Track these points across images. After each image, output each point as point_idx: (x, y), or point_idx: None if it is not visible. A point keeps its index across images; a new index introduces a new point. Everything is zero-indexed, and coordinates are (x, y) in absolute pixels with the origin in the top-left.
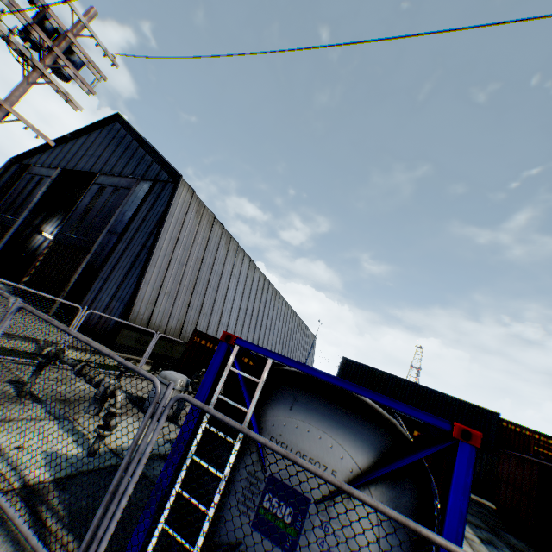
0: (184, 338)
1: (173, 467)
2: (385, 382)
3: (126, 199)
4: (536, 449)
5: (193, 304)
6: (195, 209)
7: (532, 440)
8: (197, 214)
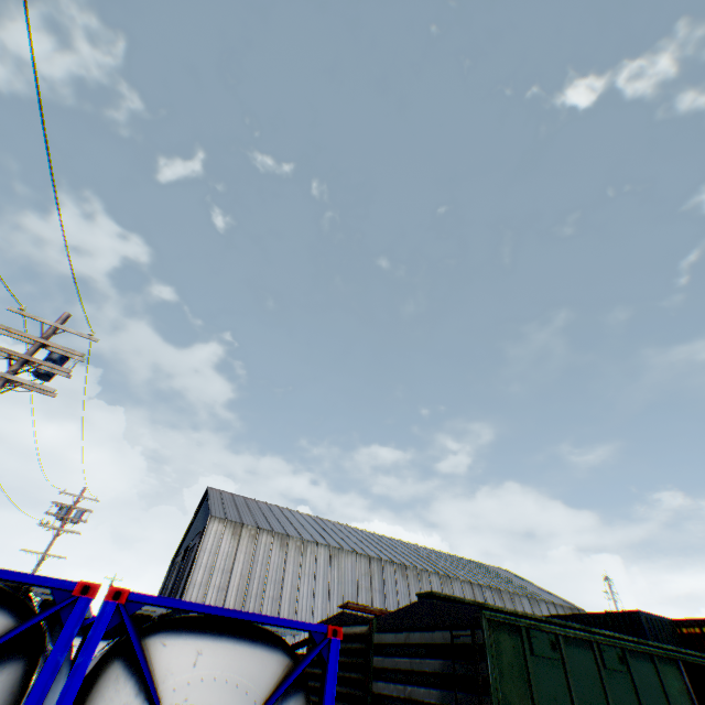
0: None
1: None
2: None
3: (193, 553)
4: None
5: None
6: (231, 532)
7: None
8: (235, 535)
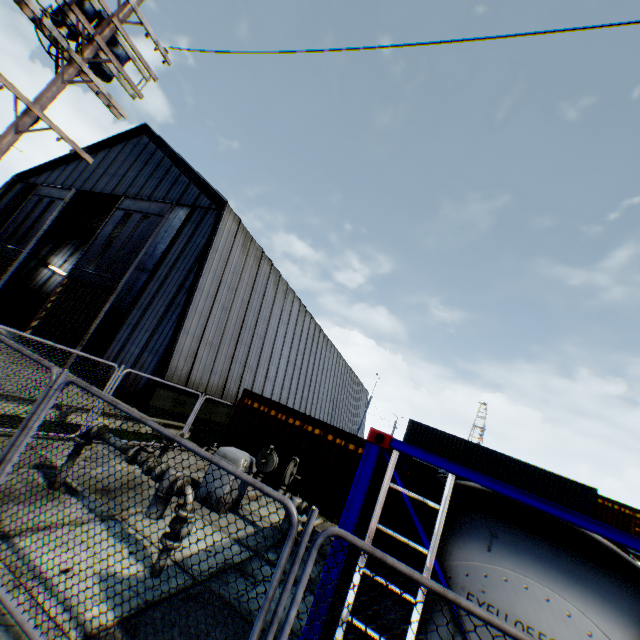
0: (226, 397)
1: (319, 632)
2: (459, 450)
3: (158, 229)
4: (638, 531)
5: (237, 356)
6: (241, 241)
7: (633, 520)
8: (244, 248)
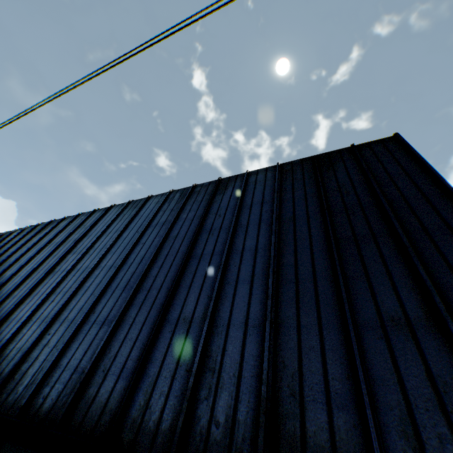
0: None
1: None
2: None
3: None
4: None
5: None
6: None
7: None
8: None
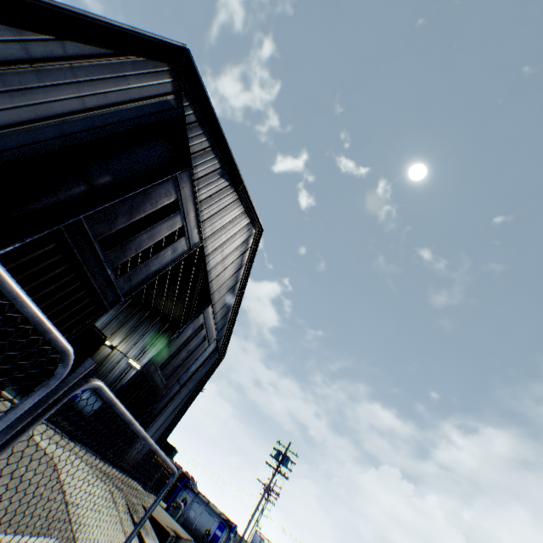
0: None
1: None
2: None
3: (202, 353)
4: None
5: None
6: None
7: None
8: None
